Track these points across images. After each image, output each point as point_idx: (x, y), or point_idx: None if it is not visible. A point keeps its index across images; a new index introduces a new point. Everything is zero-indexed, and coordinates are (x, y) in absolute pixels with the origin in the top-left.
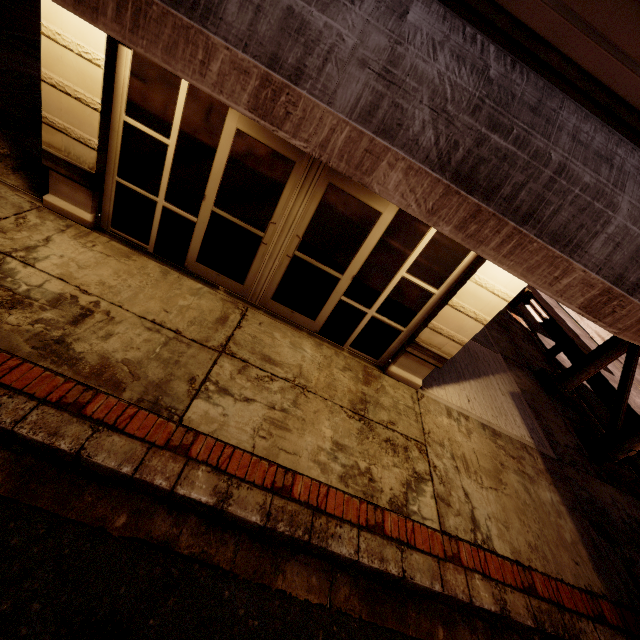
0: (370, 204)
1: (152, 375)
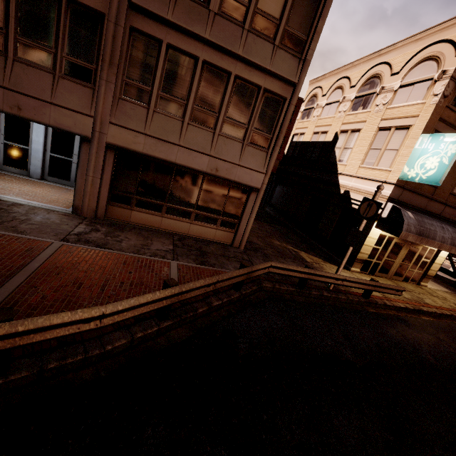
0: (417, 247)
1: (416, 299)
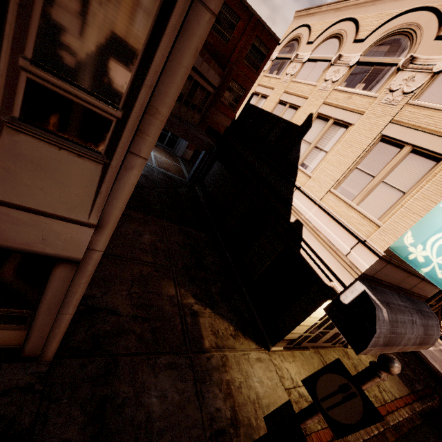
0: None
1: None
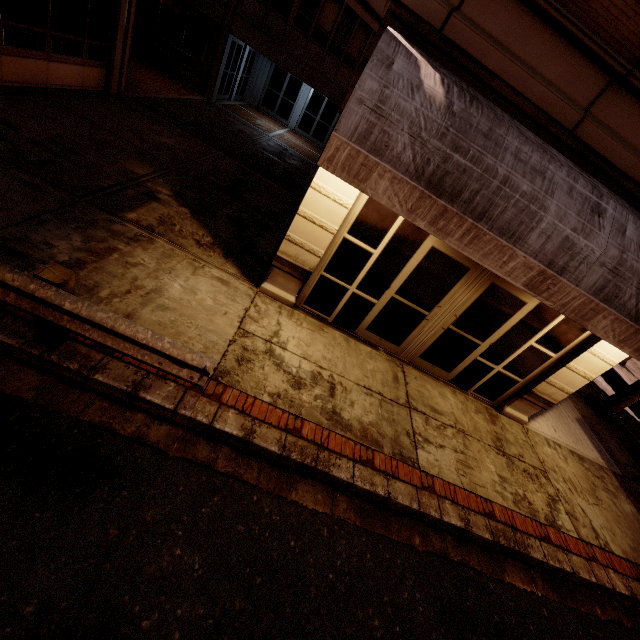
0: (519, 297)
1: (388, 433)
